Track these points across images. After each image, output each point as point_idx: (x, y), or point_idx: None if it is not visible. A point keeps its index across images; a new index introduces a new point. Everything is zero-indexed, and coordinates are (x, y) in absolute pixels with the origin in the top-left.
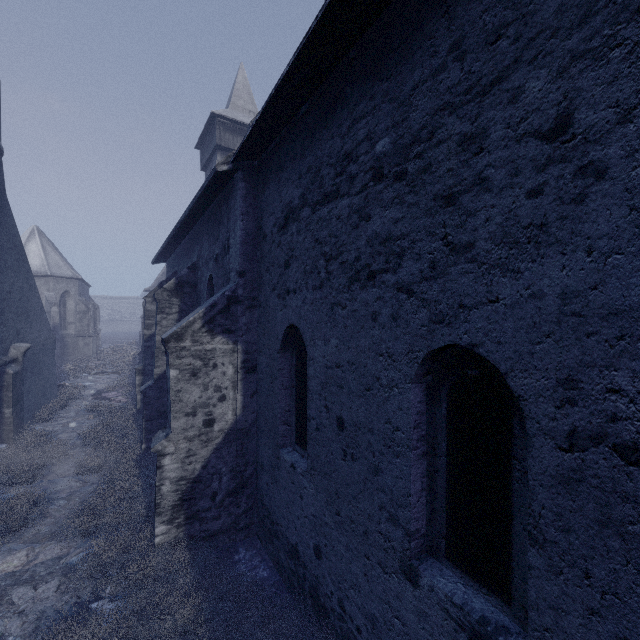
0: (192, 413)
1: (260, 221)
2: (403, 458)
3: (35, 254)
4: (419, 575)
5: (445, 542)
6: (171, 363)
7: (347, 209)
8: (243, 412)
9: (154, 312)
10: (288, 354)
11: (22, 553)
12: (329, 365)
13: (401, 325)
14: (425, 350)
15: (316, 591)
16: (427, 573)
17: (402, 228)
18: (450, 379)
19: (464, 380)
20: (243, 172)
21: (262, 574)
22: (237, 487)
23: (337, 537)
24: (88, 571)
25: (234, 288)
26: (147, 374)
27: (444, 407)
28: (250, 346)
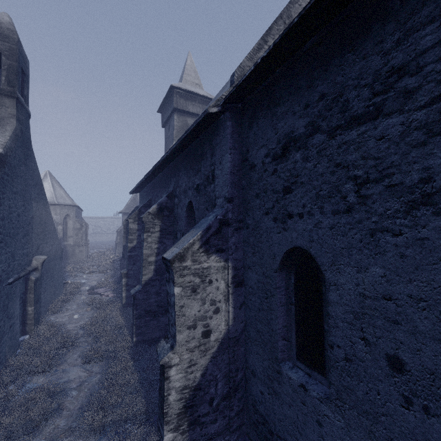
0: (193, 326)
1: (246, 154)
2: None
3: (47, 190)
4: None
5: None
6: (175, 281)
7: (399, 127)
8: (234, 322)
9: (135, 230)
10: (283, 273)
11: None
12: (368, 295)
13: None
14: None
15: None
16: None
17: None
18: None
19: None
20: (230, 113)
21: None
22: (230, 391)
23: None
24: None
25: (224, 212)
26: (130, 277)
27: None
28: (238, 263)
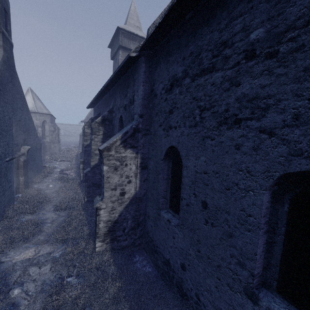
0: (114, 189)
1: (153, 86)
2: (253, 233)
3: (29, 101)
4: (259, 299)
5: (277, 283)
6: (104, 163)
7: (220, 78)
8: (139, 189)
9: (89, 133)
10: (167, 161)
11: (32, 249)
12: (198, 171)
13: (261, 154)
14: (281, 172)
15: (180, 285)
16: (265, 299)
17: (269, 91)
18: (294, 190)
19: (307, 193)
20: (144, 57)
21: (148, 270)
22: (135, 226)
23: (197, 263)
24: (64, 261)
25: (137, 124)
26: (85, 164)
27: (286, 207)
28: (144, 155)
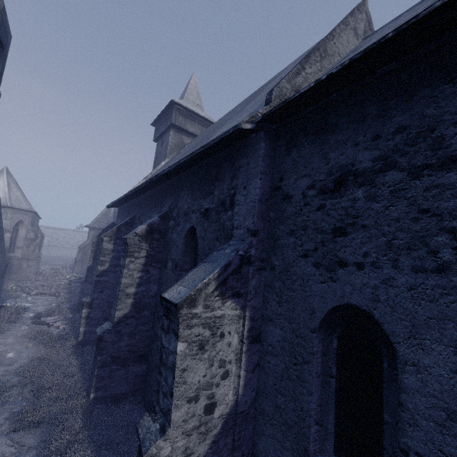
0: (194, 397)
1: (278, 182)
2: None
3: (0, 188)
4: None
5: None
6: (180, 334)
7: None
8: (244, 391)
9: (109, 250)
10: (321, 333)
11: None
12: None
13: None
14: None
15: None
16: None
17: None
18: None
19: None
20: (264, 133)
21: None
22: None
23: None
24: None
25: (246, 247)
26: (94, 307)
27: None
28: (256, 312)
